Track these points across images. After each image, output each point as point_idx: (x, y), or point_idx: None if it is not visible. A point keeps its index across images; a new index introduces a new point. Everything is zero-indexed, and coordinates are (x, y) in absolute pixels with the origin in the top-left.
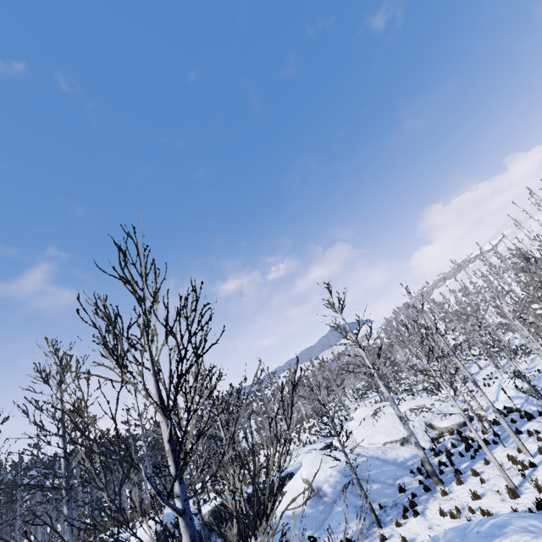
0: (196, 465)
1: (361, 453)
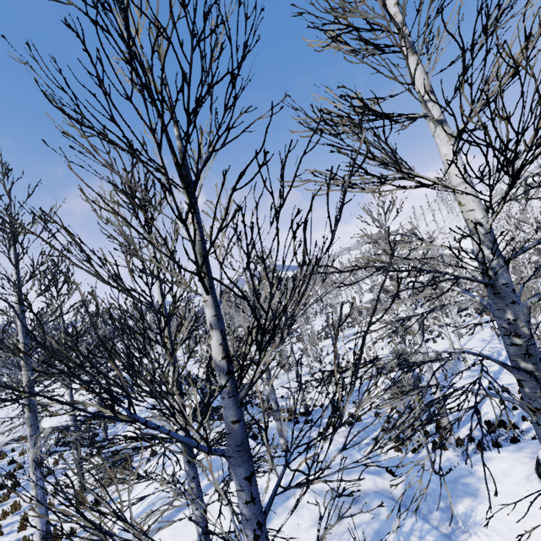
0: None
1: None
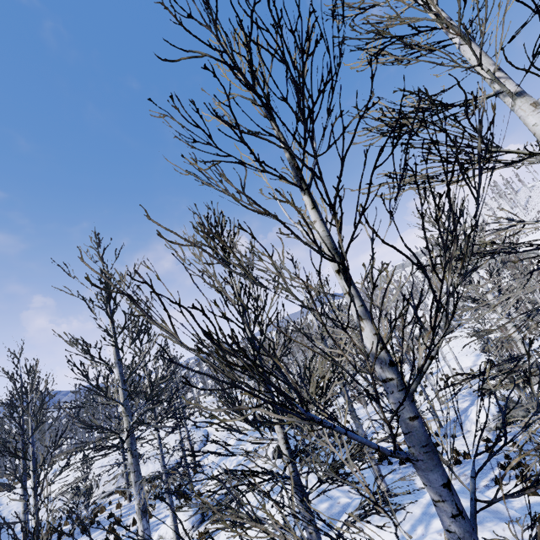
0: (2, 459)
1: (4, 510)
